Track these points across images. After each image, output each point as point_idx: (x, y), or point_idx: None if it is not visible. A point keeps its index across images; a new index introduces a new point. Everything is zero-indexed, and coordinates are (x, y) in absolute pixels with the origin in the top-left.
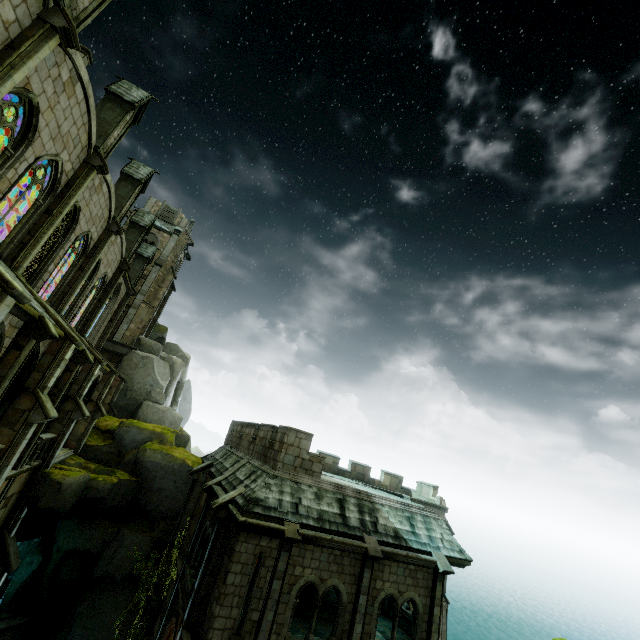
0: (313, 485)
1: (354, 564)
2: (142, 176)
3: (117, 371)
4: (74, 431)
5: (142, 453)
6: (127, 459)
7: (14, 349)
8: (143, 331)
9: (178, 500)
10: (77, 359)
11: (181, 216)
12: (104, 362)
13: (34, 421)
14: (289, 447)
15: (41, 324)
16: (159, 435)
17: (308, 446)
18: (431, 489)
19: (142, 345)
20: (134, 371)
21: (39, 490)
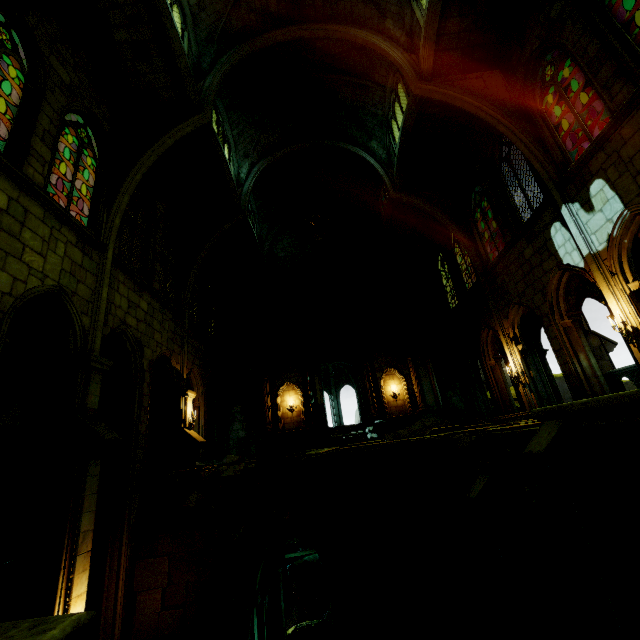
0: None
1: None
2: None
3: None
4: None
5: None
6: None
7: None
8: None
9: None
10: None
11: None
12: None
13: None
14: None
15: None
16: None
17: None
18: None
19: None
20: None
21: None
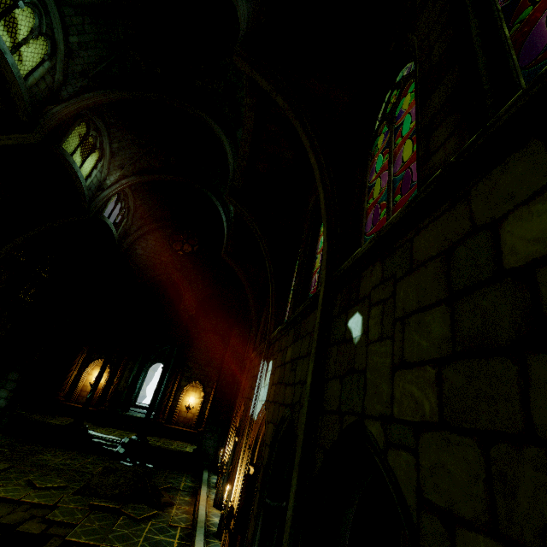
0: None
1: None
2: None
3: None
4: None
5: None
6: None
7: None
8: None
9: None
10: None
11: None
12: None
13: None
14: None
15: None
16: None
17: None
18: None
19: None
20: None
21: None
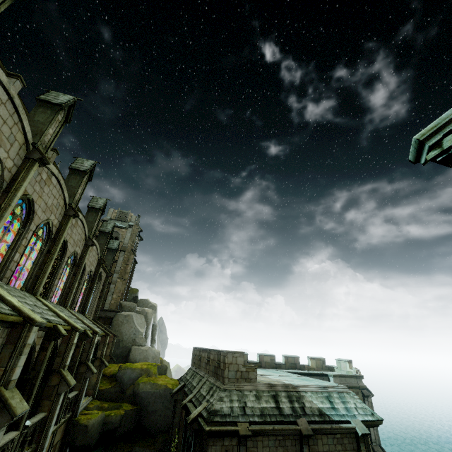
0: (252, 389)
1: (294, 444)
2: (100, 205)
3: (110, 331)
4: (89, 382)
5: (137, 387)
6: (128, 393)
7: (42, 351)
8: (122, 297)
9: (168, 416)
10: (82, 338)
11: (131, 215)
12: (99, 332)
13: (62, 391)
14: (230, 365)
15: (55, 330)
16: (146, 370)
17: (243, 361)
18: (347, 363)
19: (123, 307)
20: (121, 327)
21: (73, 434)
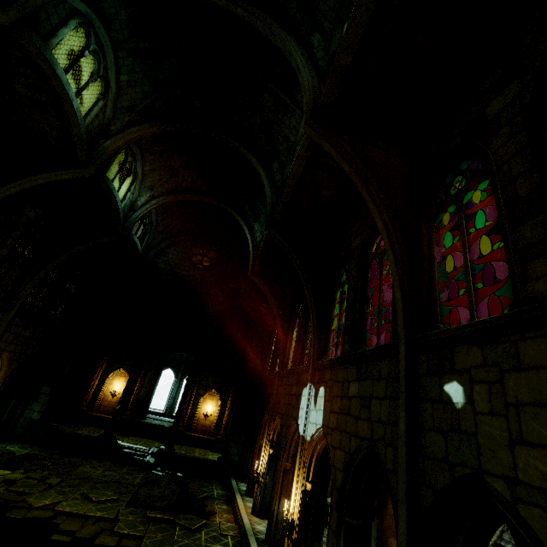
0: None
1: None
2: None
3: None
4: None
5: None
6: None
7: None
8: None
9: None
10: None
11: None
12: None
13: None
14: None
15: None
16: None
17: None
18: None
19: None
20: None
21: None
